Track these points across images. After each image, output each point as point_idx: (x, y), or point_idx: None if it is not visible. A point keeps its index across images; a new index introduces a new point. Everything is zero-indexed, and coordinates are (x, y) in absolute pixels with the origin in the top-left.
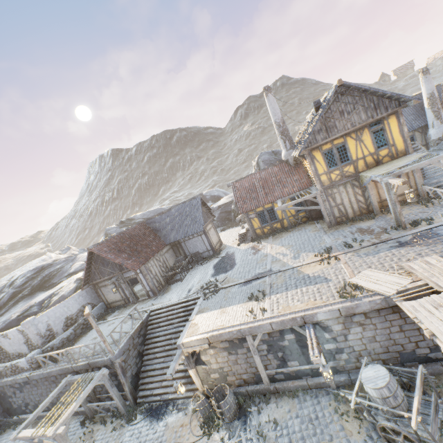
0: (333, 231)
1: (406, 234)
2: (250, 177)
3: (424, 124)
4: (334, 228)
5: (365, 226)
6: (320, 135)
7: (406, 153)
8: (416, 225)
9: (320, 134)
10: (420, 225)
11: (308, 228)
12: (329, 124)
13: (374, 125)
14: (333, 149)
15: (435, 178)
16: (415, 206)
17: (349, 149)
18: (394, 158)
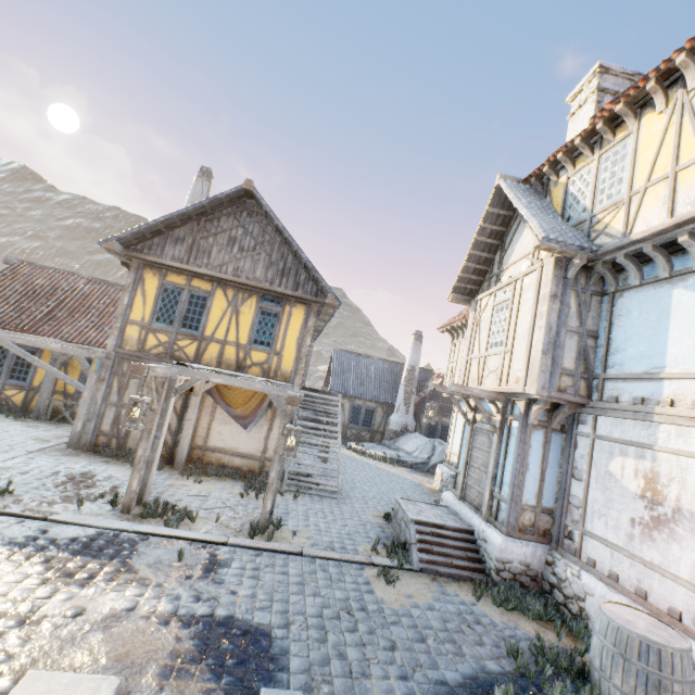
0: (53, 454)
1: (90, 523)
2: (64, 275)
3: (392, 403)
4: (74, 451)
5: (107, 474)
6: (176, 248)
7: (290, 381)
8: (151, 513)
9: (178, 248)
10: (161, 518)
11: (54, 431)
12: (202, 243)
13: (271, 301)
14: (186, 291)
15: (334, 471)
16: (238, 487)
17: (212, 311)
18: (268, 378)
